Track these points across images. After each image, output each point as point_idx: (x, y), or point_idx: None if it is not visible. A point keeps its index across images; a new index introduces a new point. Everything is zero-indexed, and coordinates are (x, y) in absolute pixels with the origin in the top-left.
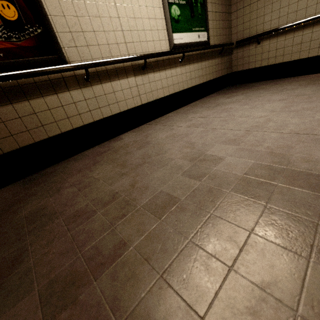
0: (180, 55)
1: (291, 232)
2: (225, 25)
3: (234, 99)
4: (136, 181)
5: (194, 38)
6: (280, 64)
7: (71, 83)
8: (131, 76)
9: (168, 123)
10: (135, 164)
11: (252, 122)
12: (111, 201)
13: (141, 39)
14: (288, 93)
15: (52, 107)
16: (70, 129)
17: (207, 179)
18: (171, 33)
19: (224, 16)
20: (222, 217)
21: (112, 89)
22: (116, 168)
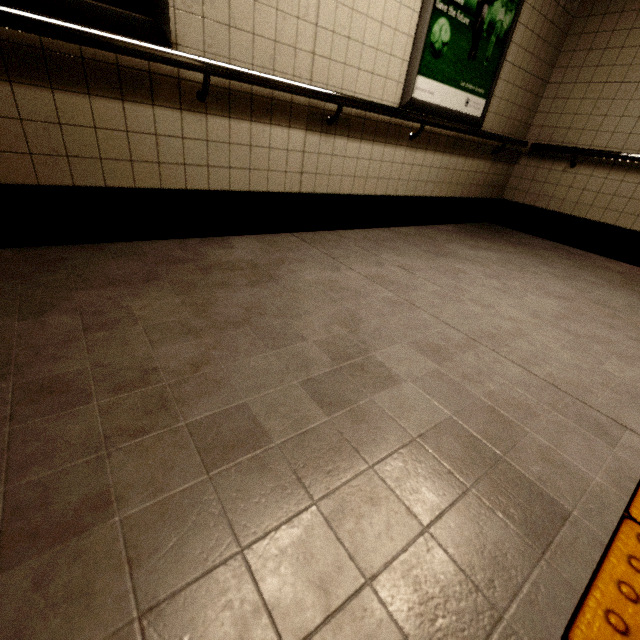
0: (415, 124)
1: (442, 617)
2: (528, 102)
3: (481, 255)
4: (208, 360)
5: (456, 103)
6: (593, 224)
7: (163, 91)
8: (298, 128)
9: (335, 251)
10: (227, 317)
11: (489, 323)
12: (134, 385)
13: (350, 59)
14: (580, 289)
15: (103, 126)
16: (128, 187)
17: (346, 416)
18: (415, 73)
19: (532, 83)
20: (330, 521)
21: (250, 138)
22: (186, 310)
